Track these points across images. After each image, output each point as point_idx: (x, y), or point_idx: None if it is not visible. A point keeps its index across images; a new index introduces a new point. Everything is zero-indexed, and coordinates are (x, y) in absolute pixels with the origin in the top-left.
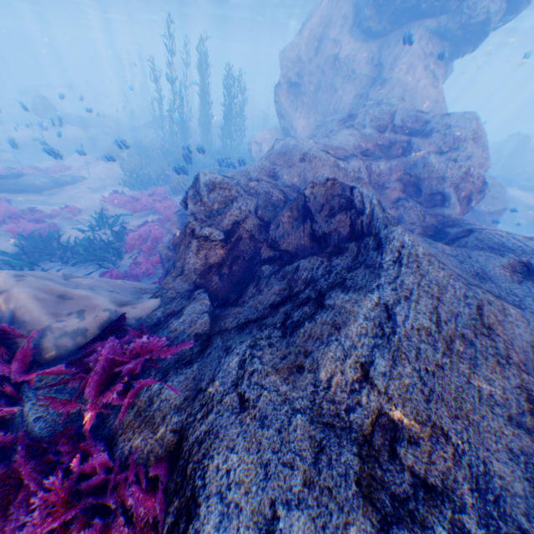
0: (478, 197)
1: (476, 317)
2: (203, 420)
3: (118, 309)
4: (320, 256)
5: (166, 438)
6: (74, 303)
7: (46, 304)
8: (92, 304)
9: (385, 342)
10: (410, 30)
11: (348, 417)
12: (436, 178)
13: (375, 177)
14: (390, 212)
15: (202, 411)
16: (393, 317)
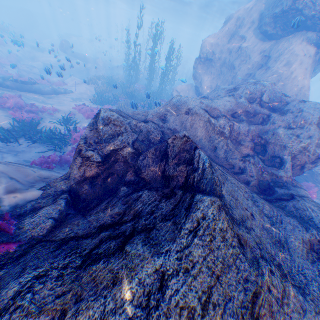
0: (311, 166)
1: (249, 305)
2: None
3: (1, 197)
4: (158, 194)
5: None
6: None
7: None
8: None
9: (145, 315)
10: (295, 37)
11: None
12: (281, 146)
13: (236, 135)
14: (238, 163)
15: None
16: (165, 289)
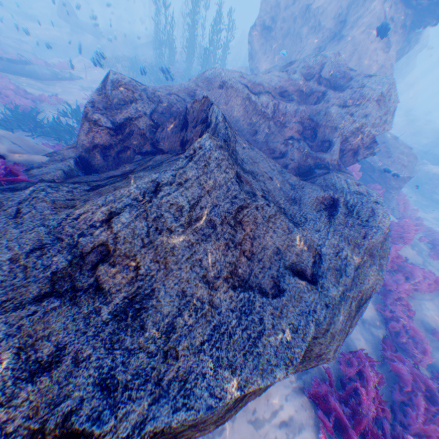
0: (367, 154)
1: (234, 213)
2: None
3: (5, 154)
4: (171, 154)
5: None
6: None
7: None
8: None
9: (139, 205)
10: None
11: (78, 239)
12: (331, 128)
13: (280, 116)
14: (280, 147)
15: None
16: (158, 192)
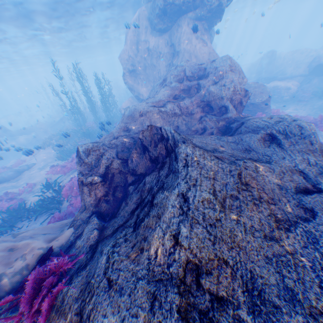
0: (246, 99)
1: (238, 181)
2: (90, 303)
3: (47, 245)
4: (155, 171)
5: (74, 320)
6: (20, 251)
7: (1, 258)
8: (31, 248)
9: (185, 217)
10: (182, 22)
11: (169, 271)
12: (218, 98)
13: (184, 109)
14: (198, 126)
15: (89, 297)
16: (187, 200)
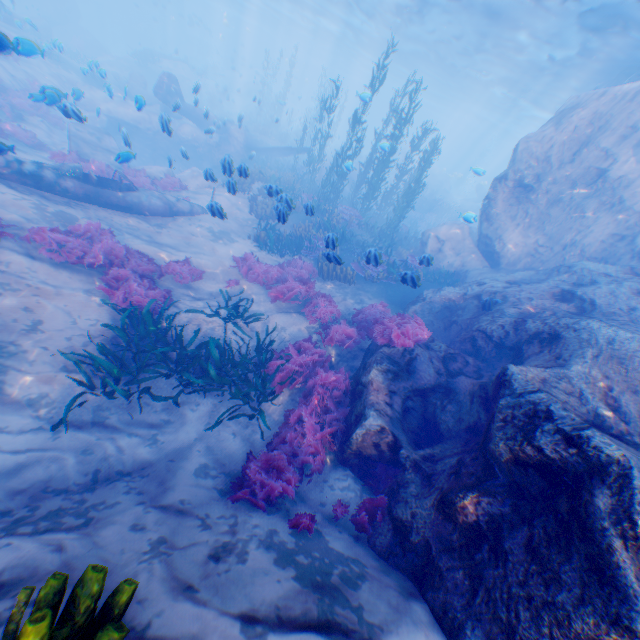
0: None
1: None
2: None
3: None
4: None
5: None
6: None
7: None
8: None
9: None
10: None
11: None
12: None
13: None
14: None
15: None
16: None
